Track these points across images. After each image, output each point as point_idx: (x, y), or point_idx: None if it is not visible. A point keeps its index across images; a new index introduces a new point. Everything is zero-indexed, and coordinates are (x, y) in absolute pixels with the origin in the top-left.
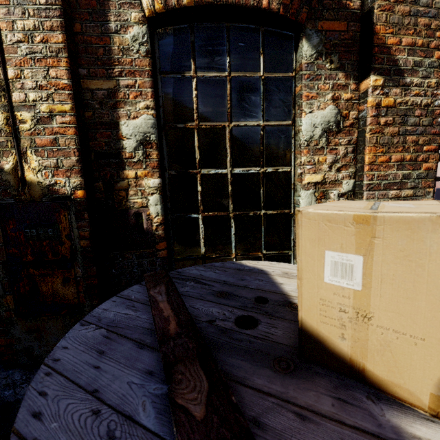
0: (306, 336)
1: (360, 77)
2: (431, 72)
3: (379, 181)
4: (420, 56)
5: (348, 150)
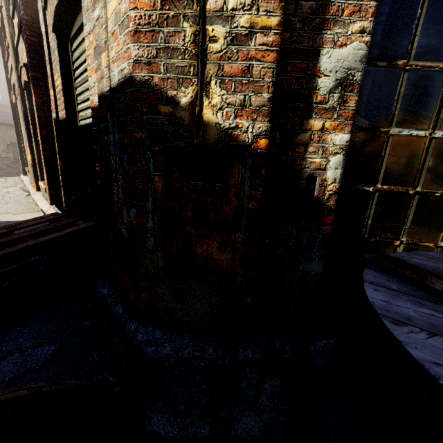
0: None
1: None
2: None
3: None
4: None
5: None
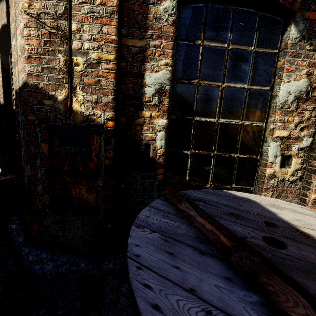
0: None
1: None
2: None
3: None
4: None
5: (312, 114)
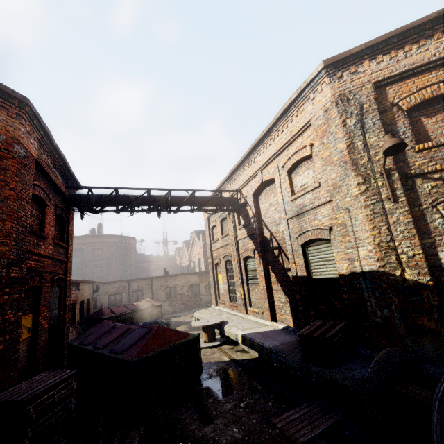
0: None
1: None
2: None
3: None
4: None
5: None
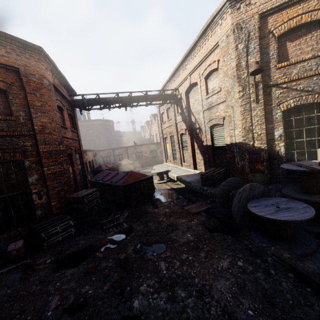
0: (319, 163)
1: None
2: None
3: None
4: None
5: None
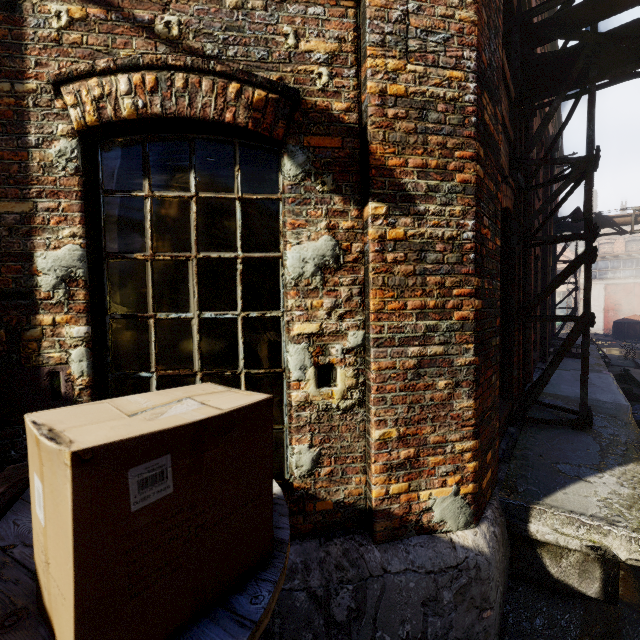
0: (37, 581)
1: (363, 202)
2: (453, 198)
3: (392, 334)
4: (435, 179)
5: (354, 291)
